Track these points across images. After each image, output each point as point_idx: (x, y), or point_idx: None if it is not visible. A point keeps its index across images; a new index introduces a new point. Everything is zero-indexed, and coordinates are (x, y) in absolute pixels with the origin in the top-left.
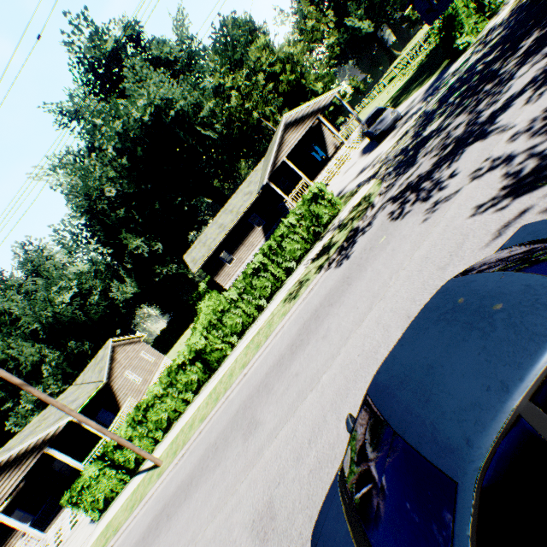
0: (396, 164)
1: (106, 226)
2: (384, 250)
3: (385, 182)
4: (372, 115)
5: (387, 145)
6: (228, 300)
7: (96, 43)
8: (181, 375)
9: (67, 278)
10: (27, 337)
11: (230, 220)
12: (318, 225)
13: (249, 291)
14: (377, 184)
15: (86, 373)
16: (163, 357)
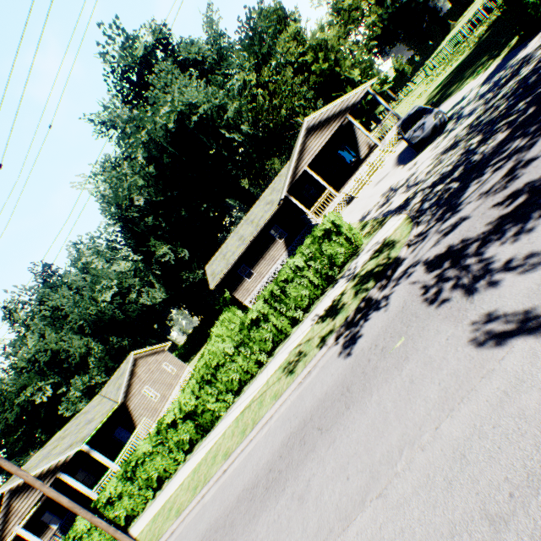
0: (433, 198)
1: (136, 233)
2: (399, 370)
3: (417, 225)
4: (409, 117)
5: (427, 159)
6: (222, 354)
7: (128, 50)
8: (172, 433)
9: (109, 277)
10: (76, 331)
11: (249, 232)
12: (331, 266)
13: (246, 344)
14: (406, 224)
15: (110, 385)
16: (186, 367)
